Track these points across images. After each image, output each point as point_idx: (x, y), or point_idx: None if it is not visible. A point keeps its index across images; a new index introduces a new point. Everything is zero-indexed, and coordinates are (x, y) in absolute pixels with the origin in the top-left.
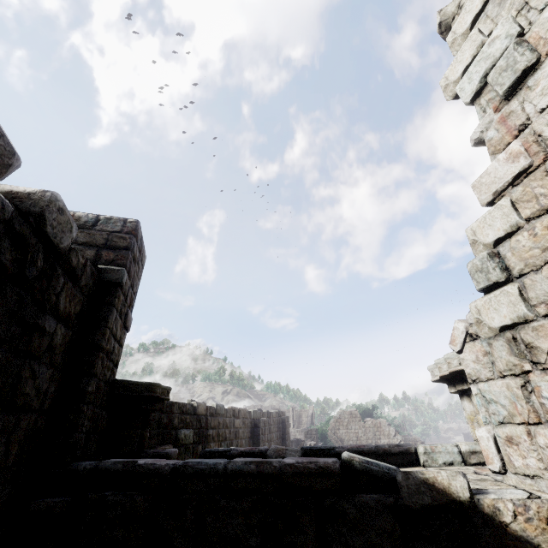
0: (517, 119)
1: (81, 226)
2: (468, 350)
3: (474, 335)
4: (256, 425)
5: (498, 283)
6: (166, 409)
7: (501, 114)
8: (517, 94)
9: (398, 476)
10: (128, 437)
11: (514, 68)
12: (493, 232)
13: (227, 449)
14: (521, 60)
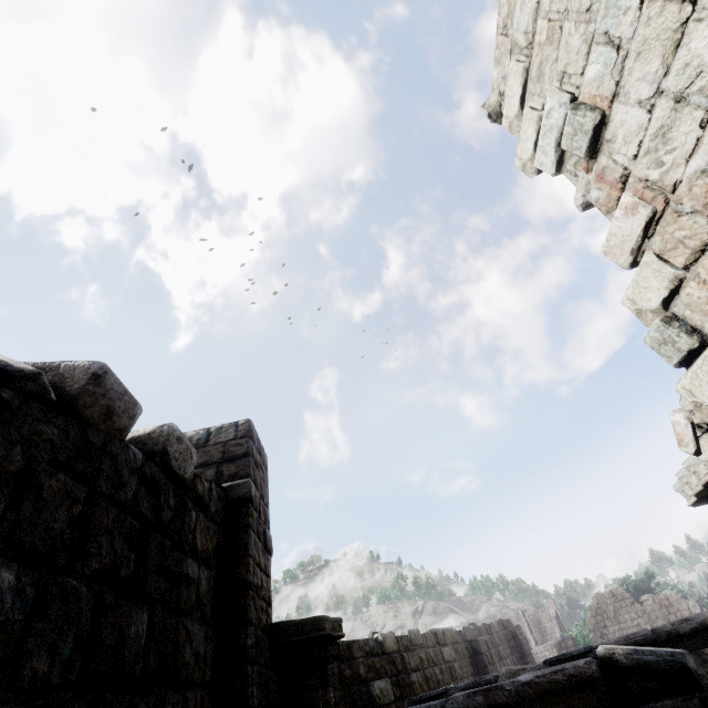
0: (614, 172)
1: (195, 446)
2: (707, 447)
3: (703, 424)
4: (476, 651)
5: (694, 351)
6: (344, 655)
7: (594, 173)
8: (600, 150)
9: (689, 662)
10: (309, 704)
11: (582, 130)
12: (654, 294)
13: (441, 689)
14: (585, 122)
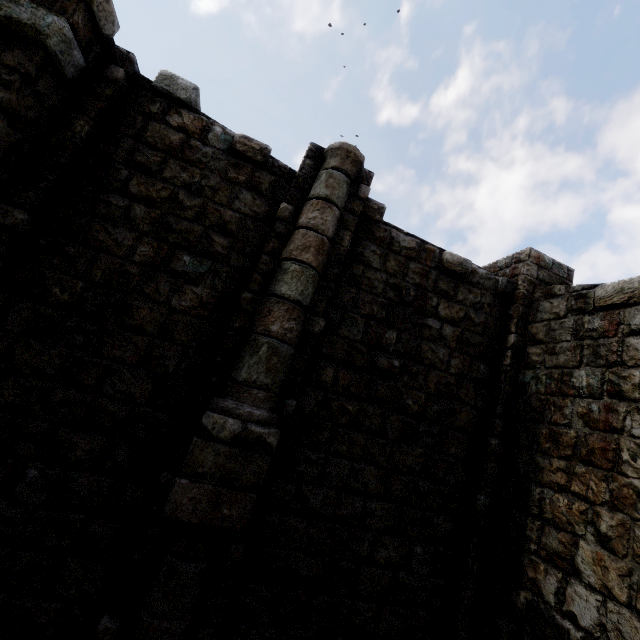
0: None
1: (545, 267)
2: None
3: None
4: None
5: None
6: None
7: None
8: None
9: None
10: None
11: None
12: None
13: None
14: None
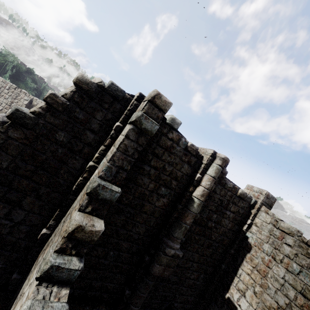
0: None
1: (268, 198)
2: None
3: None
4: None
5: None
6: None
7: None
8: None
9: None
10: None
11: None
12: None
13: None
14: None
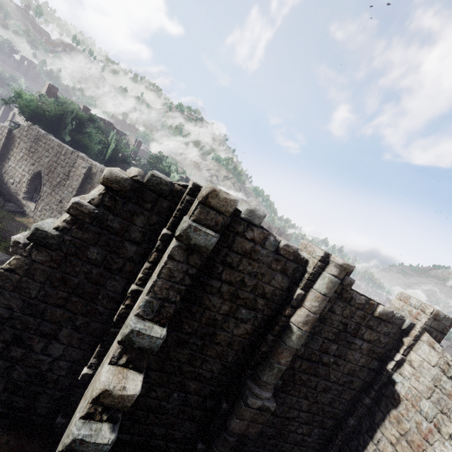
0: None
1: (438, 320)
2: None
3: None
4: None
5: None
6: None
7: None
8: None
9: None
10: None
11: None
12: None
13: None
14: None
